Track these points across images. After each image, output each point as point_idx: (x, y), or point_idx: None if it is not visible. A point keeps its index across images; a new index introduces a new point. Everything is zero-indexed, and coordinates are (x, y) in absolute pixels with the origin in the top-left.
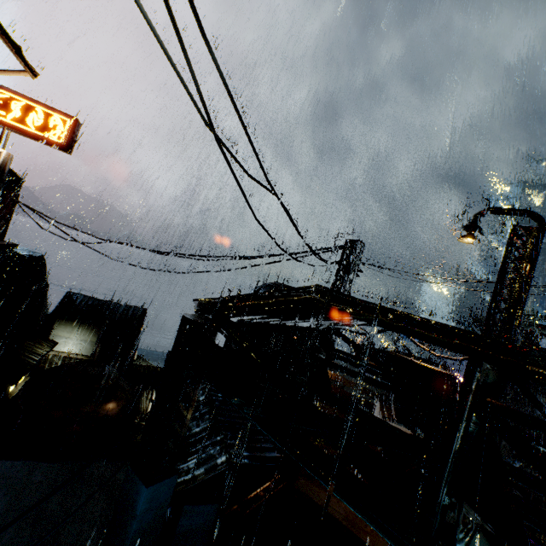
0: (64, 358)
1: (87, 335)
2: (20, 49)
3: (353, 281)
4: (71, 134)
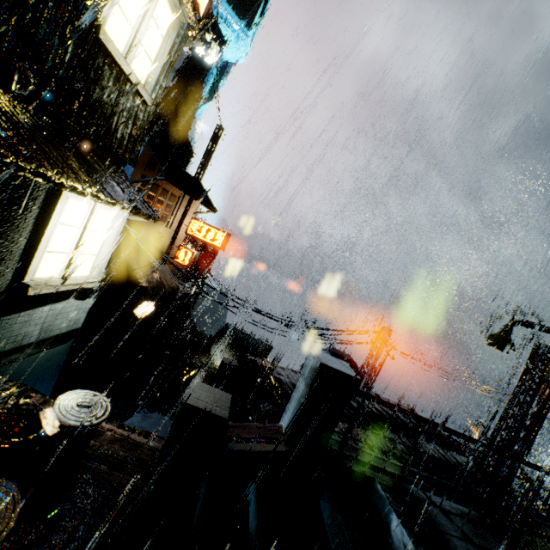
0: (215, 369)
1: (230, 357)
2: (209, 205)
3: (382, 362)
4: (224, 241)
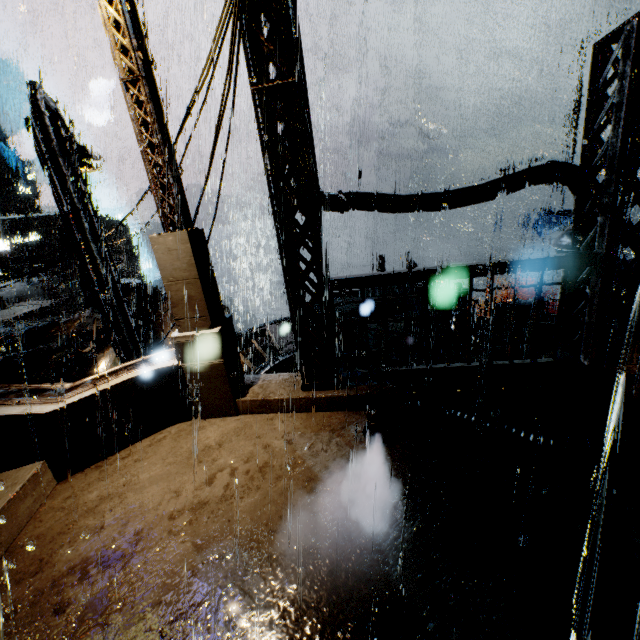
0: None
1: None
2: None
3: None
4: None
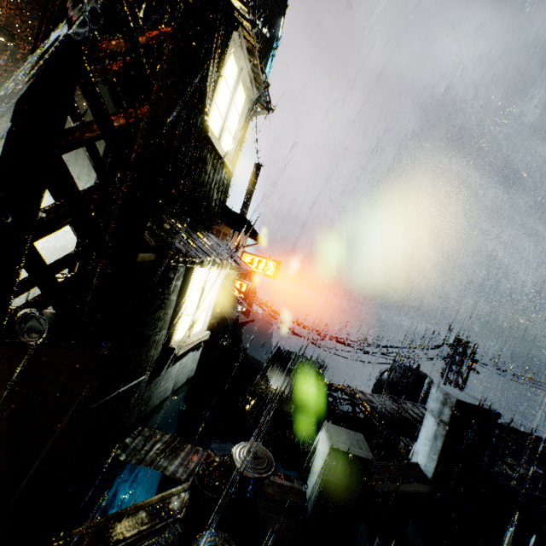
0: (274, 394)
1: (287, 380)
2: (258, 238)
3: (466, 378)
4: (276, 270)
